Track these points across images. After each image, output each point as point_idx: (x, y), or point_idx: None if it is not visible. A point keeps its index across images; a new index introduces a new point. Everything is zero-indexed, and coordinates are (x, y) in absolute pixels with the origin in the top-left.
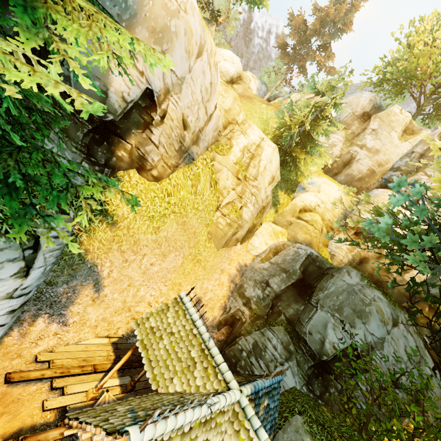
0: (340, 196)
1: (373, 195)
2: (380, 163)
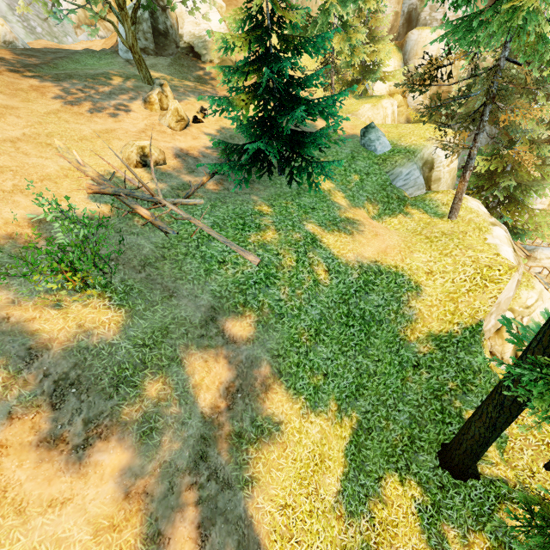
0: (394, 63)
1: (414, 43)
2: (398, 1)
